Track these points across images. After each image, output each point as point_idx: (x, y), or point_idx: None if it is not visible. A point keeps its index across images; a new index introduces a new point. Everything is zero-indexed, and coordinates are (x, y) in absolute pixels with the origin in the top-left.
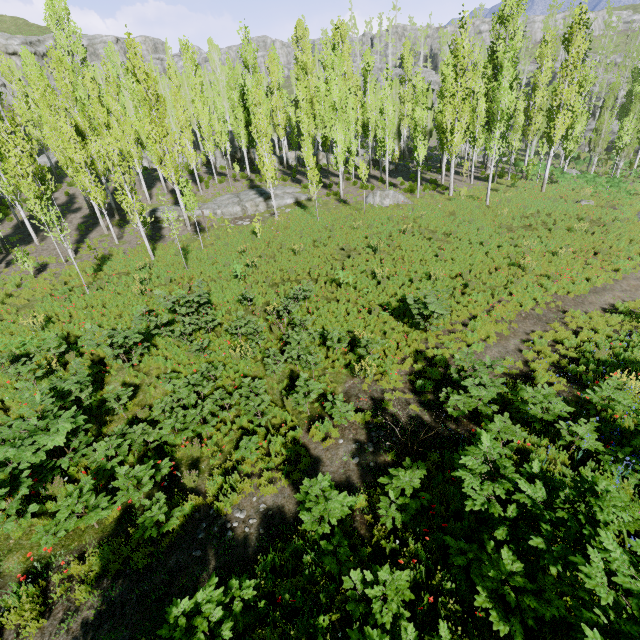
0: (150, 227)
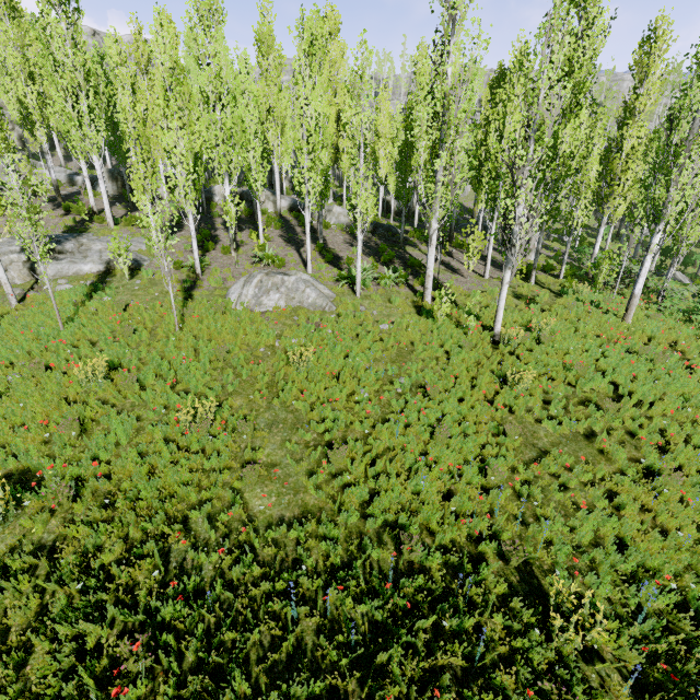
0: None
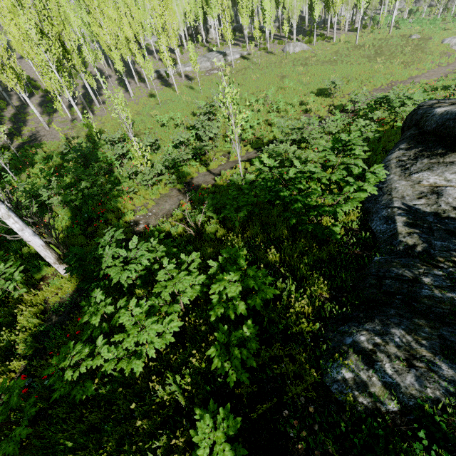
0: (160, 80)
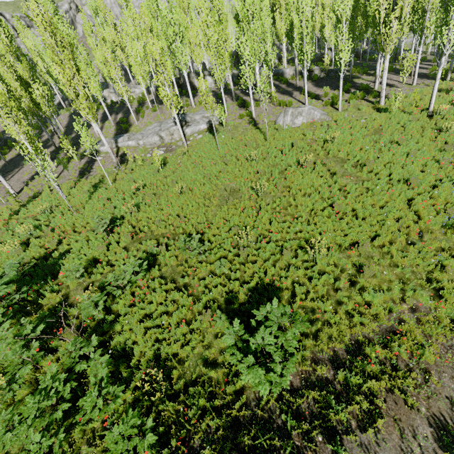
0: (87, 160)
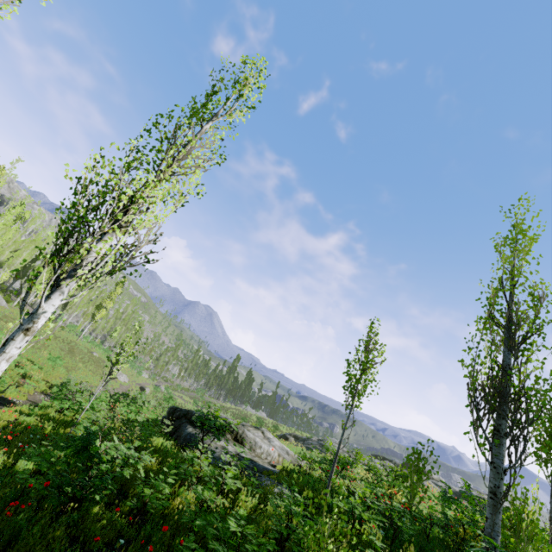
0: None
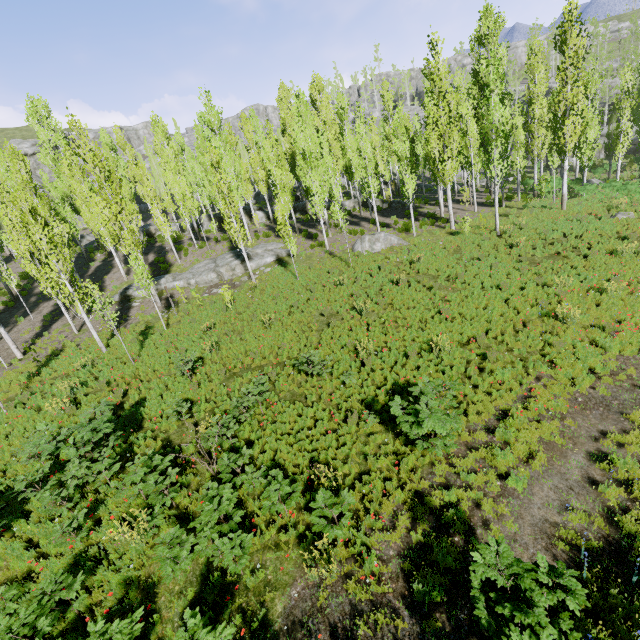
0: (119, 308)
